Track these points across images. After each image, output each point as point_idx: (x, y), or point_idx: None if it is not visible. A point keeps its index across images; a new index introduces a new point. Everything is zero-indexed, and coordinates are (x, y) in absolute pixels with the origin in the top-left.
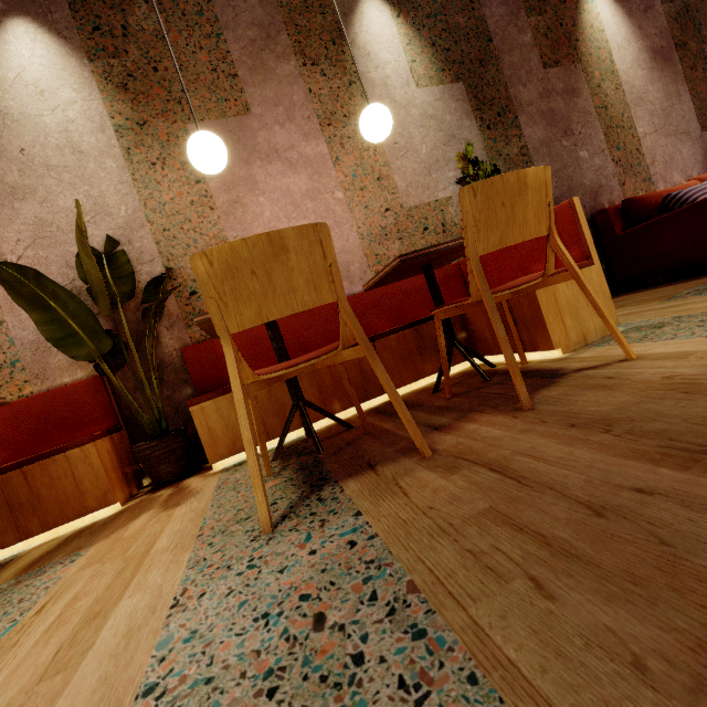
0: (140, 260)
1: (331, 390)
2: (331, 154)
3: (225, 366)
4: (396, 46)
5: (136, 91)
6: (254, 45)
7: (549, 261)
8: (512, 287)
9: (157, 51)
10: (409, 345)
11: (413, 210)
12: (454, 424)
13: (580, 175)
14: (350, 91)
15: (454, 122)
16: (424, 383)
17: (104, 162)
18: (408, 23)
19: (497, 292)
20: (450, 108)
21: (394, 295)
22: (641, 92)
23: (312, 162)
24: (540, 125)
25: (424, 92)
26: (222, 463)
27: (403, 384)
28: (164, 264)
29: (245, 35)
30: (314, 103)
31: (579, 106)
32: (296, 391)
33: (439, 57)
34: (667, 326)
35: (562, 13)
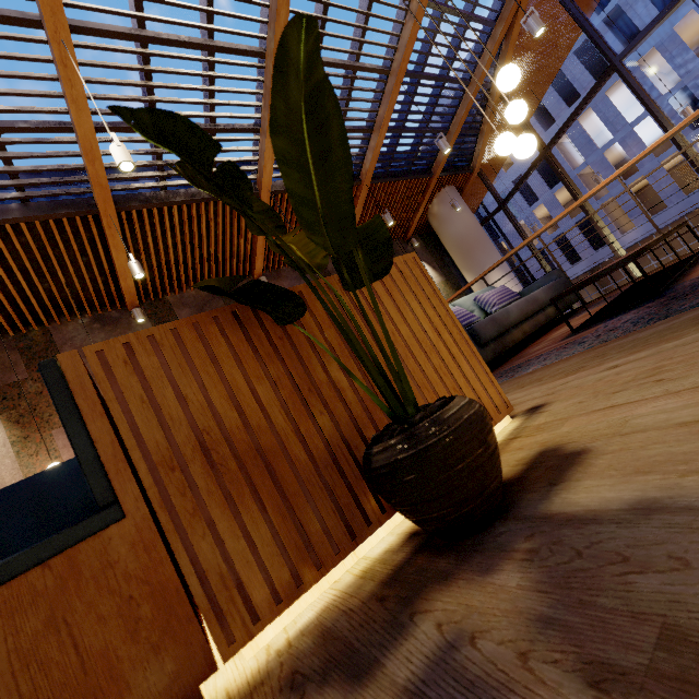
0: None
1: None
2: None
3: None
4: None
5: (24, 422)
6: None
7: None
8: None
9: (37, 400)
10: None
11: None
12: None
13: None
14: None
15: None
16: None
17: (4, 461)
18: None
19: None
20: None
21: None
22: None
23: None
24: None
25: None
26: None
27: None
28: None
29: None
30: None
31: None
32: None
33: None
34: None
35: None
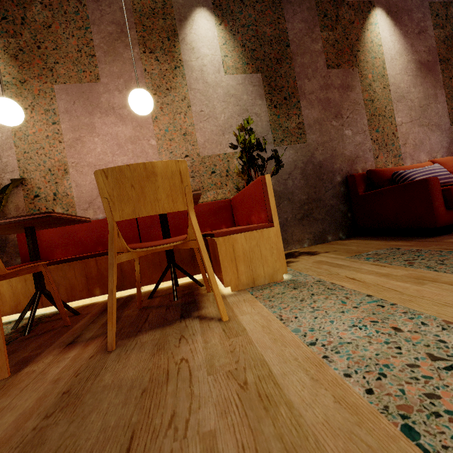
0: (5, 170)
1: (96, 279)
2: (153, 114)
3: (45, 248)
4: (214, 45)
5: (23, 60)
6: (111, 37)
7: (190, 229)
8: (150, 246)
9: (42, 35)
10: (161, 256)
11: (206, 158)
12: (78, 344)
13: (342, 147)
14: (175, 72)
15: (249, 100)
16: (169, 284)
17: None
18: (226, 30)
19: (138, 248)
20: (248, 91)
21: (177, 216)
22: (404, 92)
23: (137, 118)
24: (317, 108)
25: (230, 78)
26: (8, 317)
27: (151, 283)
28: (20, 175)
29: (106, 30)
30: (146, 78)
31: (351, 98)
32: (37, 284)
33: (246, 55)
34: (298, 289)
35: (350, 31)
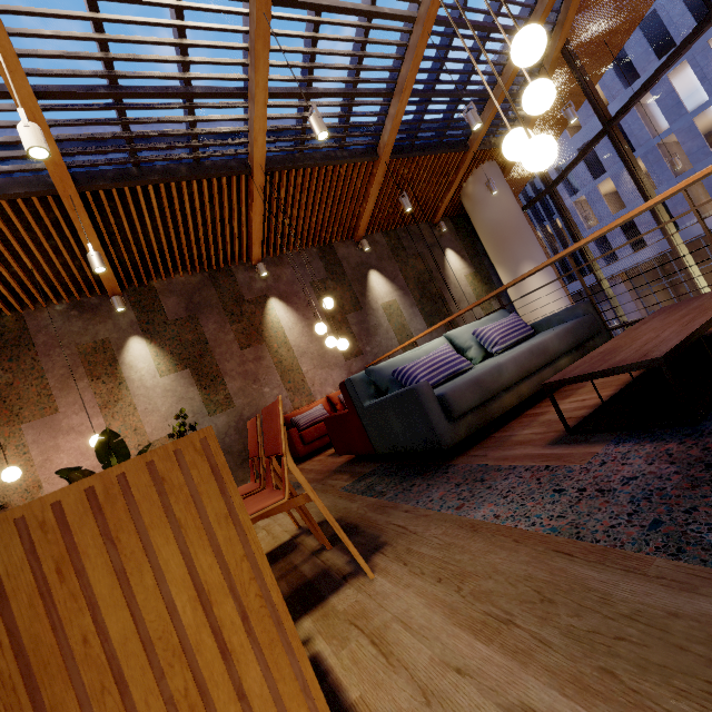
0: None
1: None
2: (107, 422)
3: None
4: (148, 359)
5: None
6: (64, 377)
7: None
8: None
9: (7, 392)
10: None
11: (156, 442)
12: None
13: (264, 401)
14: (120, 387)
15: (184, 390)
16: None
17: None
18: (156, 346)
19: None
20: (181, 383)
21: None
22: (305, 349)
23: (94, 429)
24: (239, 380)
25: (165, 378)
26: None
27: None
28: (1, 501)
29: (59, 373)
30: (97, 398)
31: (264, 365)
32: None
33: (175, 359)
34: None
35: (254, 319)
